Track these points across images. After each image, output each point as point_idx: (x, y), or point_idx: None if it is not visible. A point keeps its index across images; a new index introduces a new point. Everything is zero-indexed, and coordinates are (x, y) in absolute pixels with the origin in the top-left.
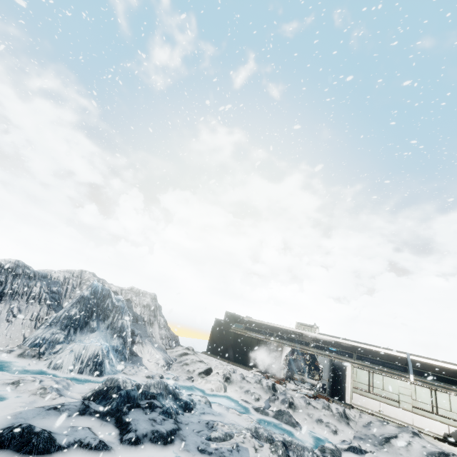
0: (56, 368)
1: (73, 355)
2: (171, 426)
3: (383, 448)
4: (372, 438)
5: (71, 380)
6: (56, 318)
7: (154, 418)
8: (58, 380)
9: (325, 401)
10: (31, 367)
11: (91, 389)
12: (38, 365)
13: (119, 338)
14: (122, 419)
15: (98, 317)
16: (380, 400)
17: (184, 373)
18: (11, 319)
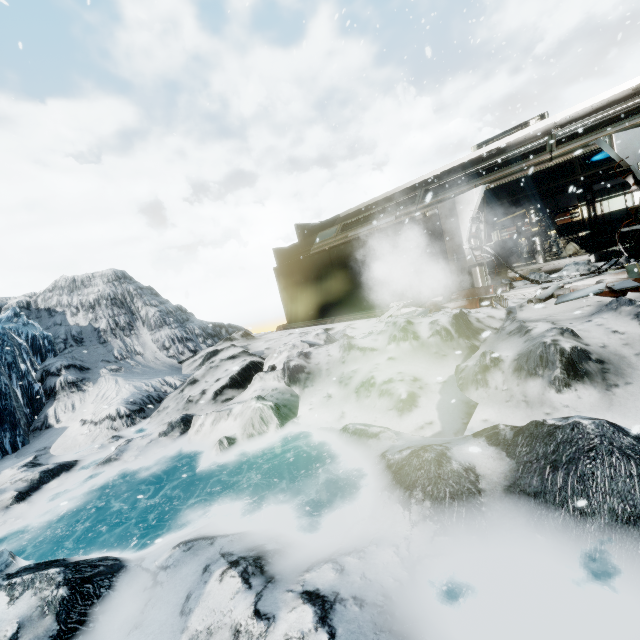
0: None
1: None
2: None
3: None
4: None
5: None
6: None
7: None
8: None
9: None
10: None
11: None
12: None
13: None
14: None
15: None
16: None
17: (176, 411)
18: None
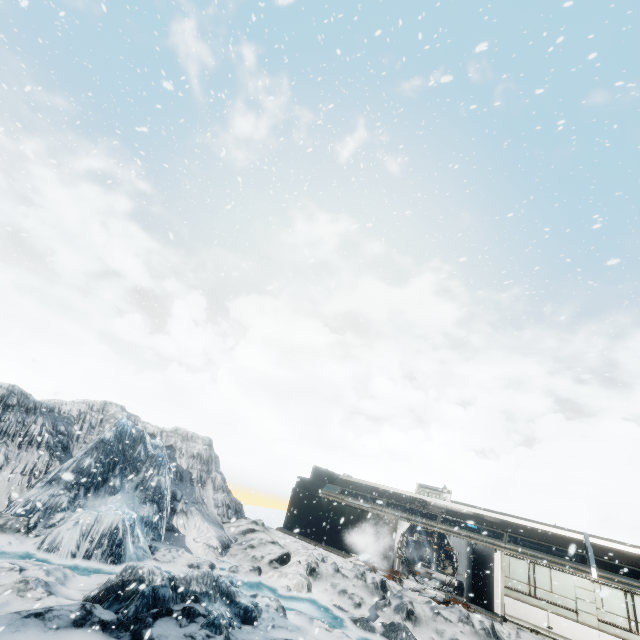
0: (51, 550)
1: (79, 530)
2: None
3: None
4: None
5: (72, 570)
6: (59, 472)
7: (193, 634)
8: (51, 569)
9: (462, 609)
10: (12, 547)
11: (100, 584)
12: (24, 545)
13: (152, 505)
14: (142, 635)
15: (123, 471)
16: (547, 609)
17: (248, 560)
18: None
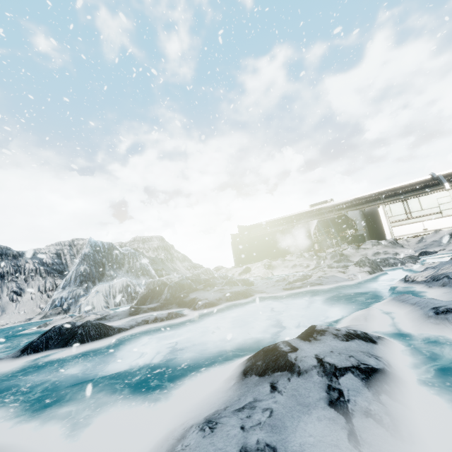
0: (89, 311)
1: (101, 295)
2: (243, 288)
3: (450, 243)
4: (434, 244)
5: None
6: (66, 281)
7: (220, 289)
8: (94, 312)
9: (372, 241)
10: None
11: None
12: None
13: (144, 276)
14: (184, 301)
15: (112, 267)
16: (421, 221)
17: None
18: (16, 299)
